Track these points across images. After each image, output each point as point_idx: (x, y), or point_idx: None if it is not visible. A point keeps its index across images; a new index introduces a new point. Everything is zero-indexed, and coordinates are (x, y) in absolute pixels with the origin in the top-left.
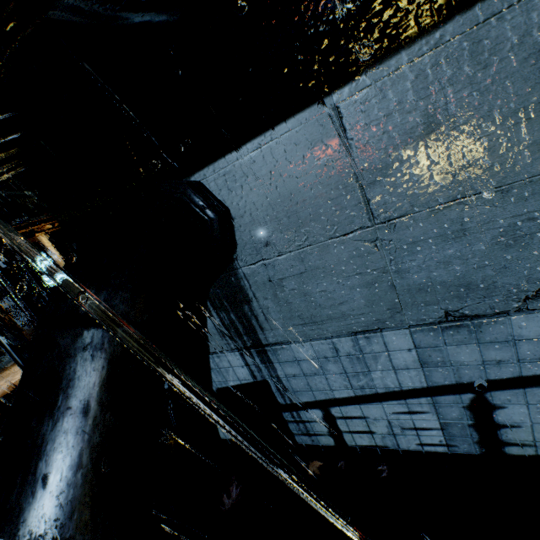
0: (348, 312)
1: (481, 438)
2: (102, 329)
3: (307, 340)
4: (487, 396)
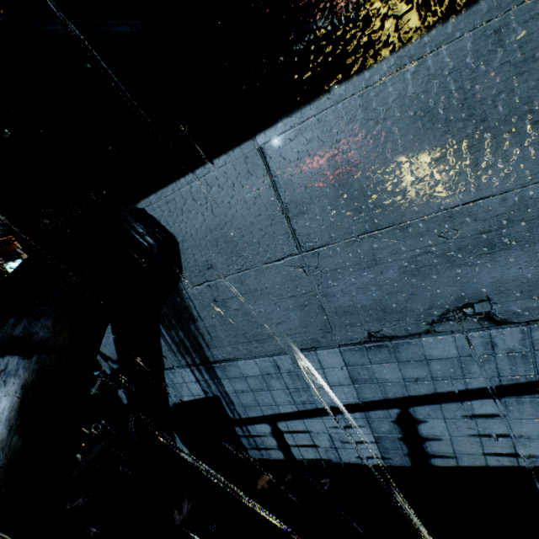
0: (286, 331)
1: (410, 450)
2: (18, 356)
3: (252, 357)
4: (410, 411)
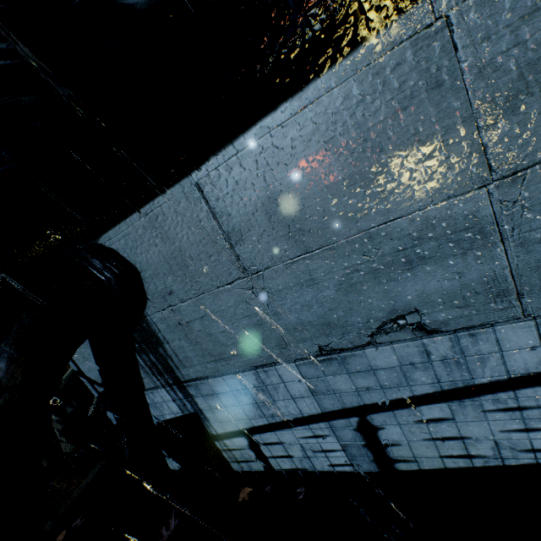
0: (247, 349)
1: (375, 456)
2: None
3: (220, 375)
4: (368, 419)
